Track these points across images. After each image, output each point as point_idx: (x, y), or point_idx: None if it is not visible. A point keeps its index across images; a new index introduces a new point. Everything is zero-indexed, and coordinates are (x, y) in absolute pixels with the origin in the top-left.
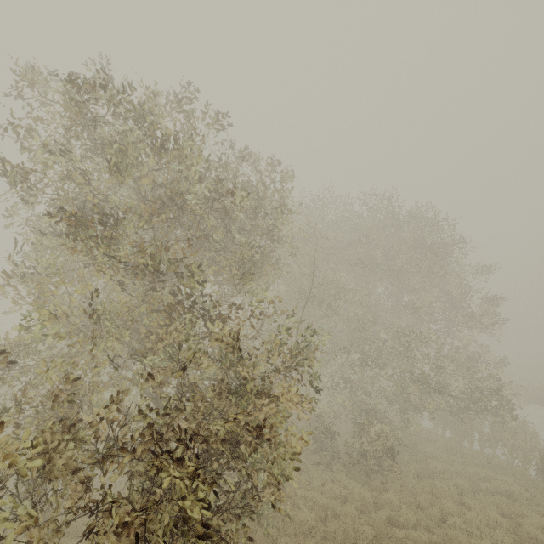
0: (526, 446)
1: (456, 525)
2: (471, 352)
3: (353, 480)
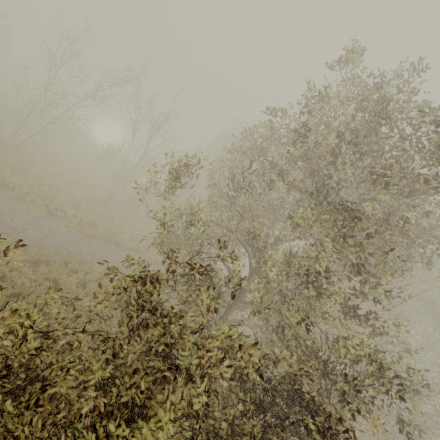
0: None
1: None
2: None
3: None
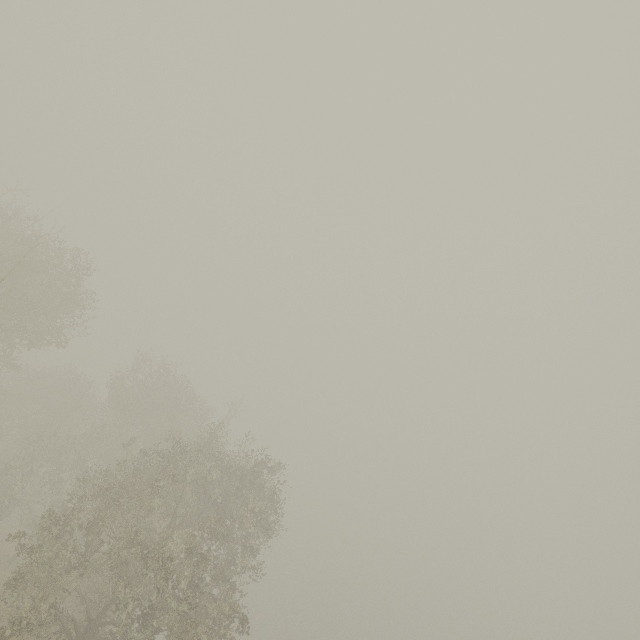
0: None
1: None
2: None
3: None
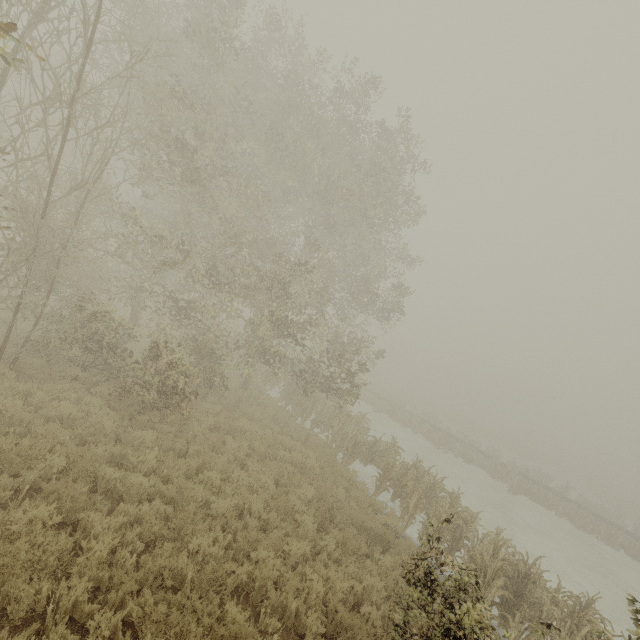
0: (351, 435)
1: (211, 481)
2: (356, 338)
3: (114, 410)
